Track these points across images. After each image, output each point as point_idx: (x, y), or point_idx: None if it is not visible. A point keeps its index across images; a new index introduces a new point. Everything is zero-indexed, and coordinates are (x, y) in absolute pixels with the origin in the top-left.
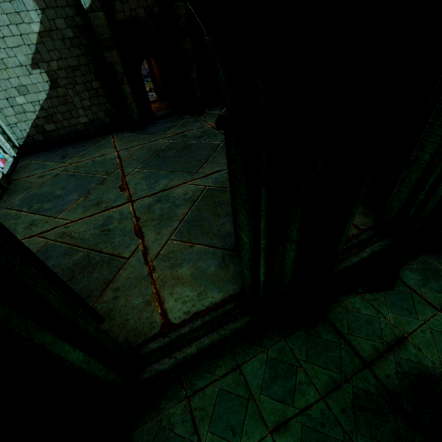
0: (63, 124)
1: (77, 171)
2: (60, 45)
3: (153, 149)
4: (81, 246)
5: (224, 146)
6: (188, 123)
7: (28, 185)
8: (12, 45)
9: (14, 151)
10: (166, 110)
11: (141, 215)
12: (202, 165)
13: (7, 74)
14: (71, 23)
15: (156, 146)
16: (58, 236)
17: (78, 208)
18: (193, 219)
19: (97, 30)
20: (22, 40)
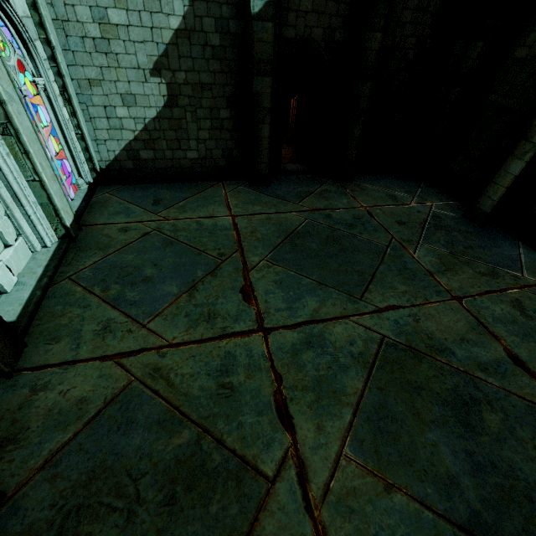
0: (165, 155)
1: (175, 236)
2: (197, 53)
3: (285, 228)
4: (187, 414)
5: (395, 256)
6: (329, 193)
7: (105, 241)
8: (136, 38)
9: (92, 175)
10: (297, 164)
11: (284, 370)
12: (366, 285)
13: (117, 74)
14: (222, 26)
15: (288, 222)
16: (147, 372)
17: (179, 315)
18: (377, 412)
19: (257, 46)
20: (151, 35)
